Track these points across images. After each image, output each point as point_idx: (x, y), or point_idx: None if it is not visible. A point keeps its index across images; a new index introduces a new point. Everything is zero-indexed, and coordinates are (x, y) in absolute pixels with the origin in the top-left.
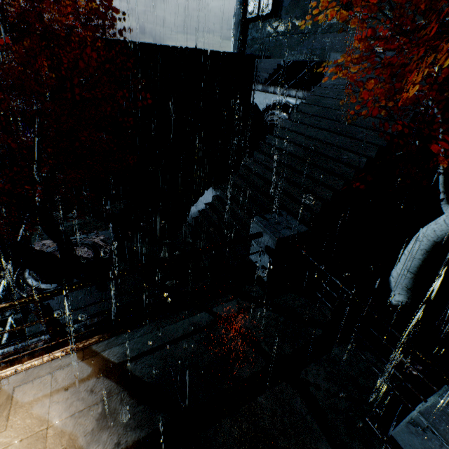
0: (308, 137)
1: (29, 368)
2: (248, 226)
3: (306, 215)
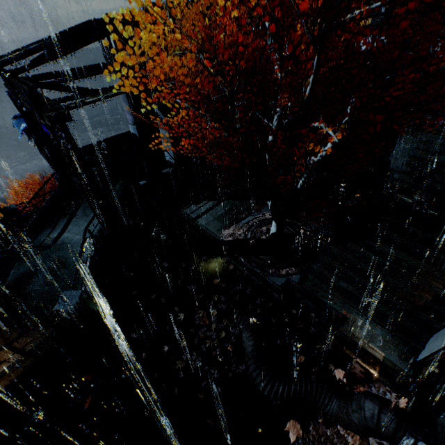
0: None
1: None
2: None
3: None
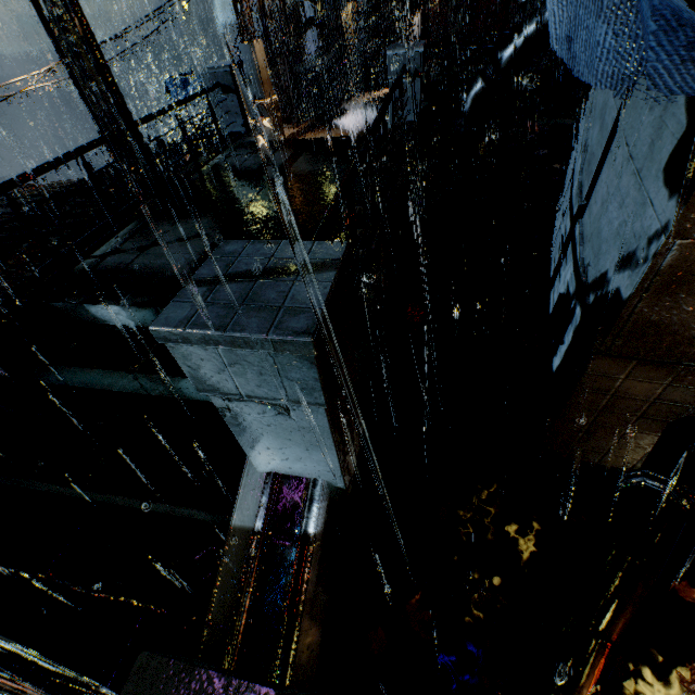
0: None
1: None
2: None
3: None
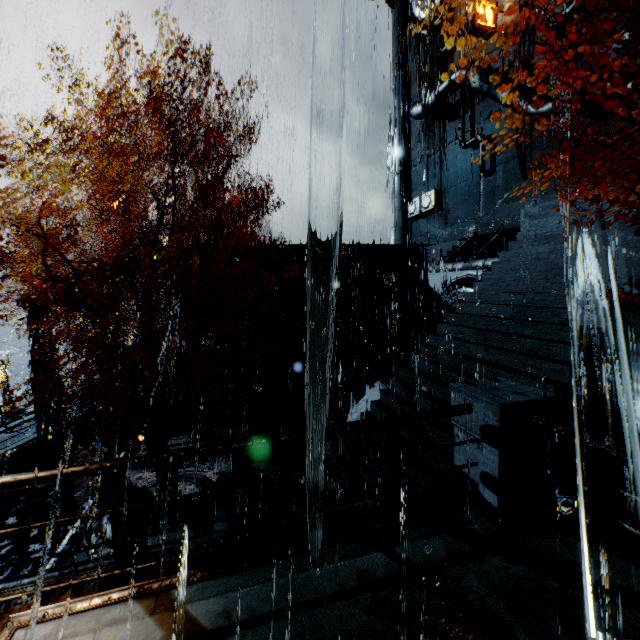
0: (515, 292)
1: (64, 615)
2: (444, 424)
3: (544, 389)
